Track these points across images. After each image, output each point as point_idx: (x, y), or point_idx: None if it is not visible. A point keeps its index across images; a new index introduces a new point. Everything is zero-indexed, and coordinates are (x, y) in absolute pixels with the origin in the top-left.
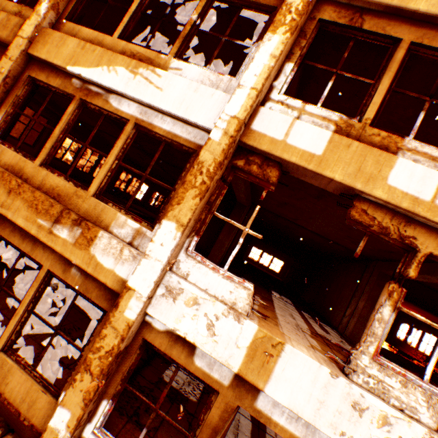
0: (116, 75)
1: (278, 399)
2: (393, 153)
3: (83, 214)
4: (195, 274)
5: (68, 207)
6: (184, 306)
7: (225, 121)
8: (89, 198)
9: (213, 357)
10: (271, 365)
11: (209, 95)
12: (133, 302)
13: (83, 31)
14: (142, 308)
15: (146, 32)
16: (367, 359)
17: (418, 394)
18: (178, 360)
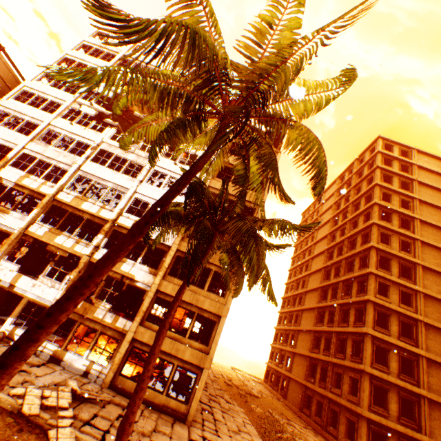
0: None
1: (19, 286)
2: (60, 235)
3: None
4: (5, 264)
5: None
6: None
7: (20, 228)
8: None
9: (5, 280)
10: (19, 280)
11: (19, 221)
12: None
13: None
14: None
15: None
16: (42, 276)
17: (50, 281)
18: None
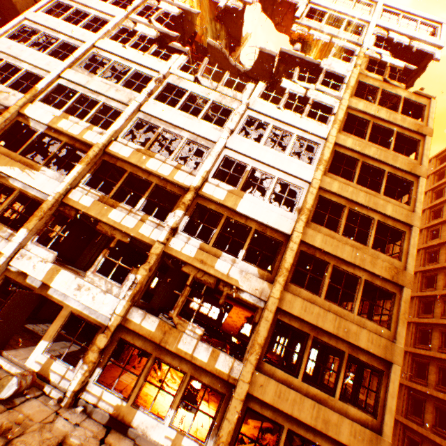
0: (14, 171)
1: (55, 287)
2: (116, 207)
3: None
4: (34, 249)
5: None
6: (26, 260)
7: (55, 193)
8: None
9: (34, 276)
10: (55, 277)
11: (54, 183)
12: (3, 258)
13: (2, 149)
14: (6, 260)
15: (48, 138)
16: (91, 273)
17: (104, 281)
18: (20, 281)
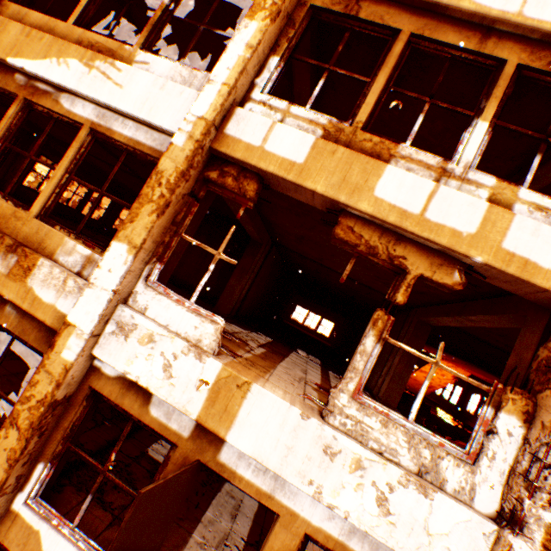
0: (67, 69)
1: (242, 447)
2: (385, 161)
3: (22, 240)
4: (155, 307)
5: (5, 232)
6: (138, 344)
7: (191, 123)
8: (31, 220)
9: (169, 403)
10: (235, 409)
11: (177, 93)
12: (73, 340)
13: (32, 16)
14: (83, 347)
15: (131, 25)
16: (346, 398)
17: (399, 434)
18: (131, 410)
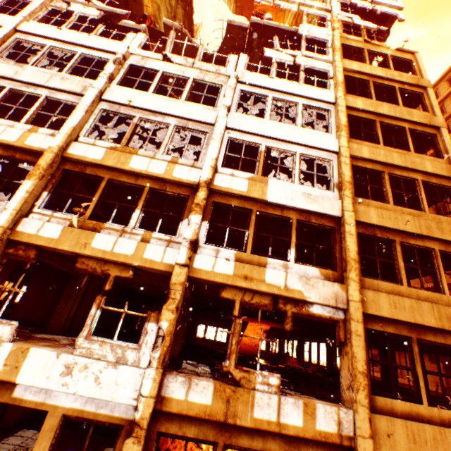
0: None
1: (25, 382)
2: (99, 231)
3: None
4: None
5: None
6: None
7: None
8: None
9: None
10: (21, 364)
11: None
12: None
13: None
14: None
15: None
16: (83, 339)
17: (108, 347)
18: None
